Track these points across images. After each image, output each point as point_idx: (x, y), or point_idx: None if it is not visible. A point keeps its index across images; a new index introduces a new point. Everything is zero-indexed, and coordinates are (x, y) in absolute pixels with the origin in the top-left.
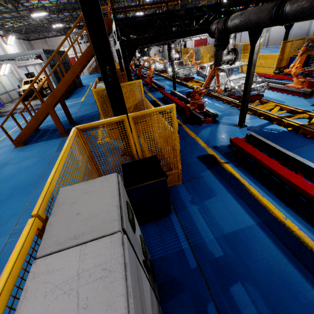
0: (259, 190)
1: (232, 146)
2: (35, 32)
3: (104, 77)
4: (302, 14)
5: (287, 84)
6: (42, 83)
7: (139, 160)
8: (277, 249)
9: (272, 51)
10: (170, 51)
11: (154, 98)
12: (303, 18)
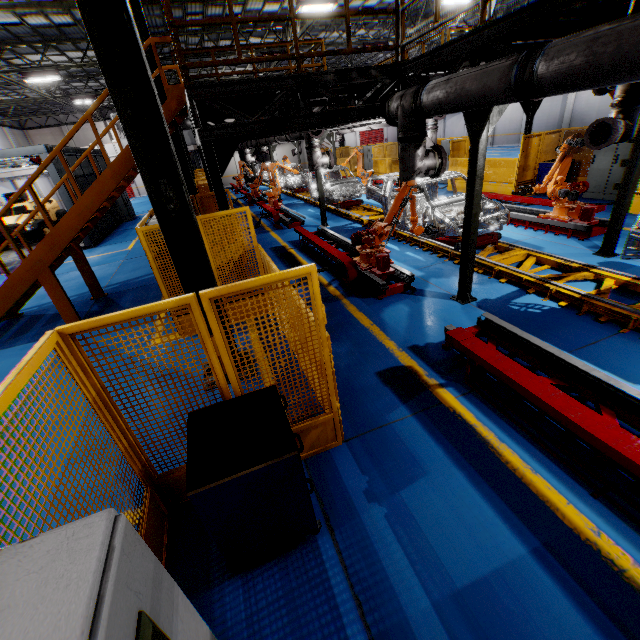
0: (524, 454)
1: (451, 347)
2: (38, 113)
3: (156, 202)
4: (573, 77)
5: (541, 212)
6: (32, 215)
7: (232, 400)
8: (594, 632)
9: (504, 154)
10: (312, 151)
11: (283, 243)
12: (576, 86)
